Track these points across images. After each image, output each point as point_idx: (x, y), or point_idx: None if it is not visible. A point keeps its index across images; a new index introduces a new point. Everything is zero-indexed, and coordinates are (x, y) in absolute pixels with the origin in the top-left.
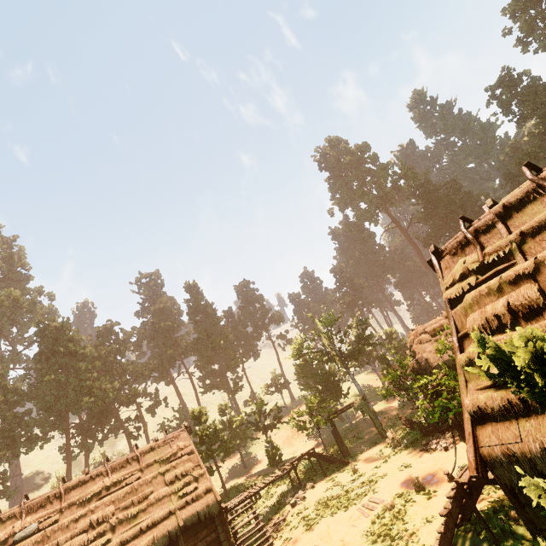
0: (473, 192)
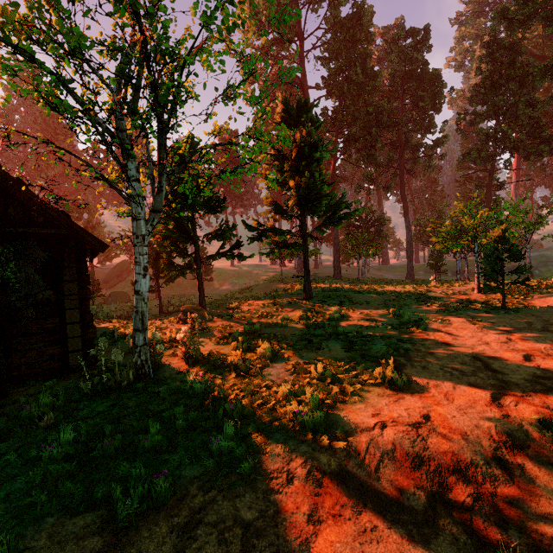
0: (427, 65)
